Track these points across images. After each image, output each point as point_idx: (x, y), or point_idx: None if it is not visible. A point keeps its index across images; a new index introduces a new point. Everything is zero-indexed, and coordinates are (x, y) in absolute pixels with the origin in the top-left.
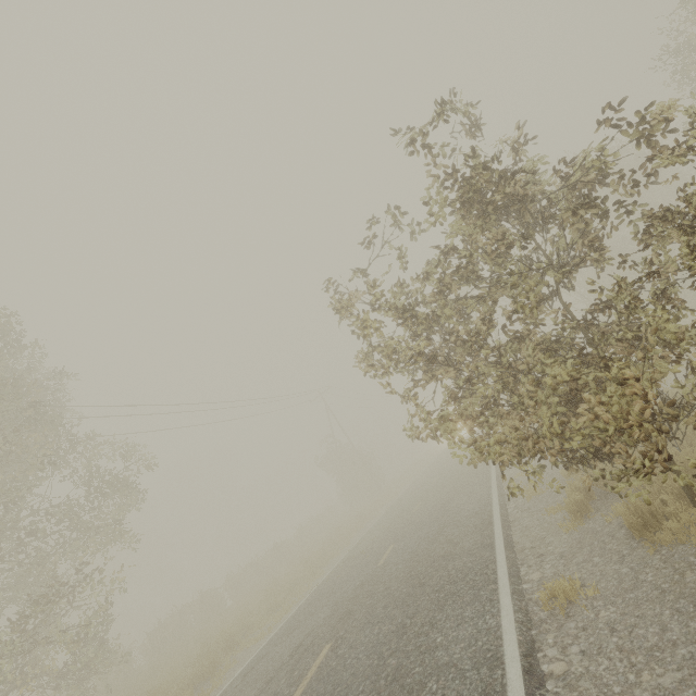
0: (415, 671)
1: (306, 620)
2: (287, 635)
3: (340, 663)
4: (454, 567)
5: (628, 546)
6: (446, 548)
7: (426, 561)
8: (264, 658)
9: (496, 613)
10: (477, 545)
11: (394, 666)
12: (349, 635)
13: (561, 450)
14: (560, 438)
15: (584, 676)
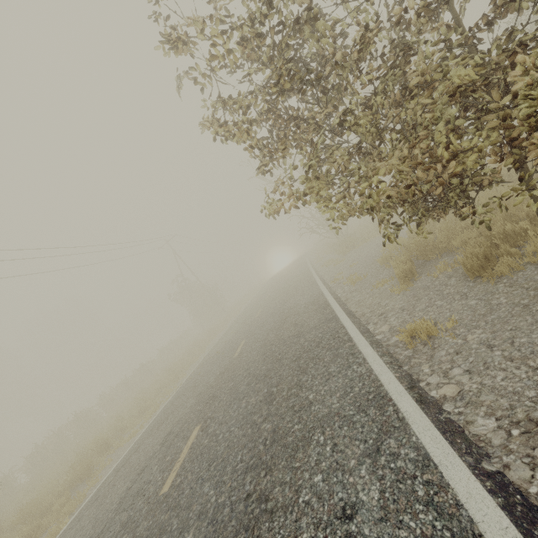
0: (295, 429)
1: (173, 412)
2: (157, 428)
3: (213, 440)
4: (305, 340)
5: (465, 287)
6: (293, 330)
7: (278, 343)
8: (136, 452)
9: (363, 362)
10: (322, 321)
11: (270, 429)
12: (217, 414)
13: (455, 174)
14: None
15: (484, 391)
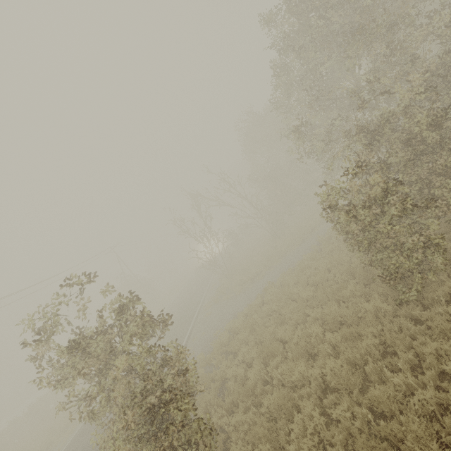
0: None
1: None
2: None
3: None
4: None
5: None
6: None
7: None
8: None
9: None
10: None
11: None
12: None
13: None
14: None
15: None
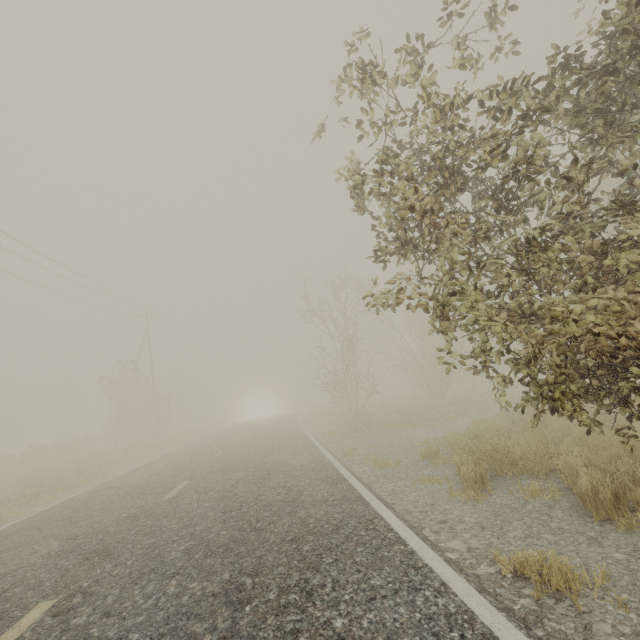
0: None
1: (1, 553)
2: None
3: None
4: (309, 515)
5: (588, 528)
6: (284, 494)
7: (255, 503)
8: None
9: (443, 589)
10: (337, 497)
11: None
12: (104, 590)
13: None
14: (576, 368)
15: None
